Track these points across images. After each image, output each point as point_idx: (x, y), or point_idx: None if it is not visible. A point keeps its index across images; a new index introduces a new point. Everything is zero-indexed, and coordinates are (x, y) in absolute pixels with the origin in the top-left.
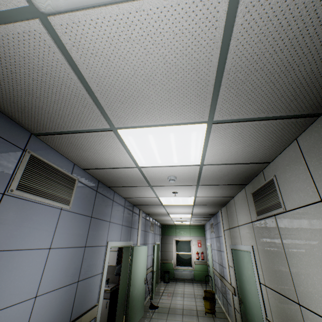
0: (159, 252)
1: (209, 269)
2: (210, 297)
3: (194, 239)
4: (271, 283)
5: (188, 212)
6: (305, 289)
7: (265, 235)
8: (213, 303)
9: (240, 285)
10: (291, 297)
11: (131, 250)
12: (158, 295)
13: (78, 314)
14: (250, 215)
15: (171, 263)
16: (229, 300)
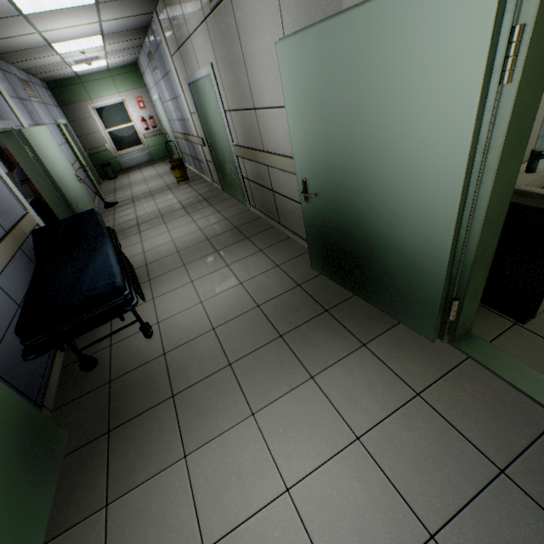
0: (77, 140)
1: (169, 139)
2: (179, 166)
3: (130, 98)
4: (235, 103)
5: (94, 29)
6: (259, 89)
7: (223, 36)
8: (184, 170)
9: (208, 130)
10: (250, 106)
11: (19, 137)
12: (110, 194)
13: (10, 225)
14: (201, 5)
15: (108, 150)
16: (201, 158)
